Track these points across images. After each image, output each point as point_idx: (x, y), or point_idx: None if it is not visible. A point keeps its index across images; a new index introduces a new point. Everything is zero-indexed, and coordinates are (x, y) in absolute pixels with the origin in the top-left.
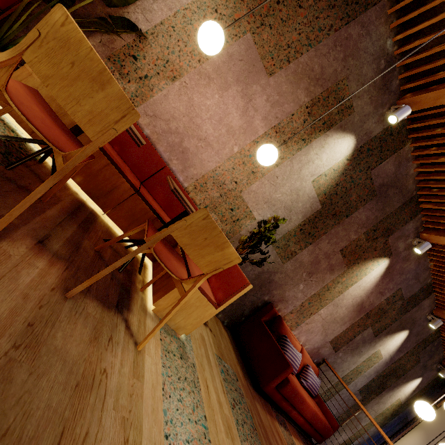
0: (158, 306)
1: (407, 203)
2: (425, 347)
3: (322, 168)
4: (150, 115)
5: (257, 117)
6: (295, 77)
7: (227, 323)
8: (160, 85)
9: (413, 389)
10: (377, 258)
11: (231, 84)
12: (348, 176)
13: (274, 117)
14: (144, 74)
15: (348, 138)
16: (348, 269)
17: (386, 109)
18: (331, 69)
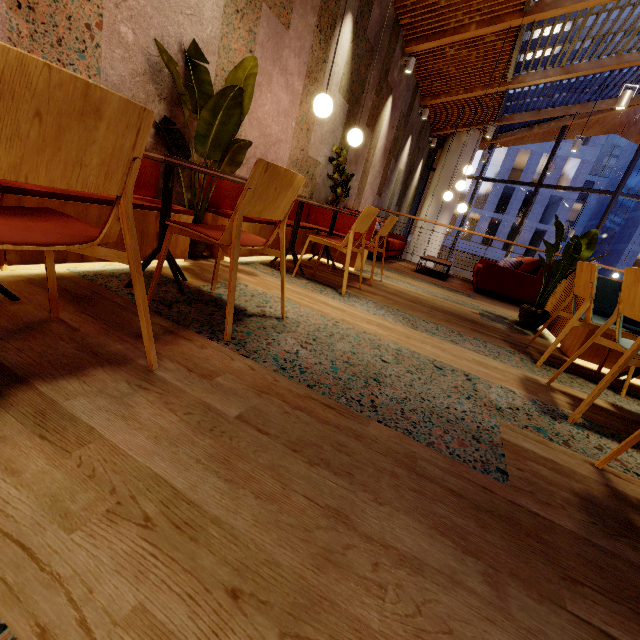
0: (355, 267)
1: (392, 32)
2: (421, 135)
3: (341, 71)
4: (245, 163)
5: (295, 80)
6: (302, 6)
7: None
8: (239, 132)
9: (420, 171)
10: (385, 104)
11: (272, 72)
12: (356, 57)
13: (303, 65)
14: None
15: (347, 20)
16: (373, 133)
17: None
18: None
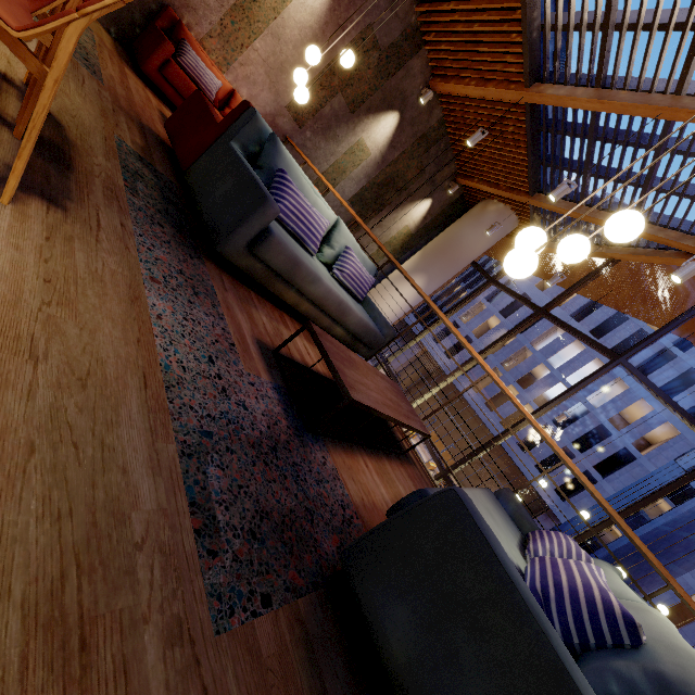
0: None
1: None
2: (429, 149)
3: None
4: None
5: None
6: None
7: (116, 35)
8: None
9: (423, 214)
10: None
11: None
12: None
13: None
14: None
15: None
16: None
17: None
18: None
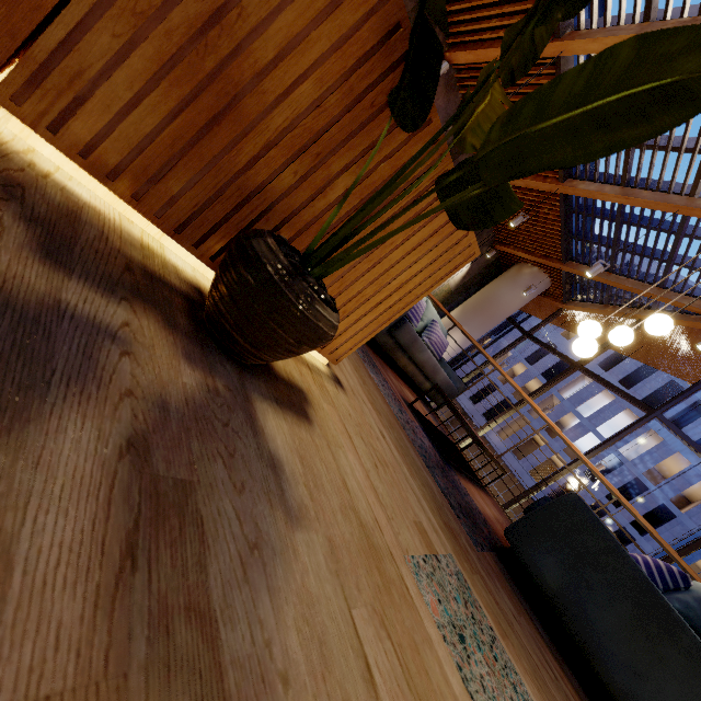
0: None
1: None
2: None
3: None
4: None
5: None
6: None
7: None
8: None
9: (463, 274)
10: None
11: None
12: None
13: None
14: None
15: None
16: None
17: None
18: None
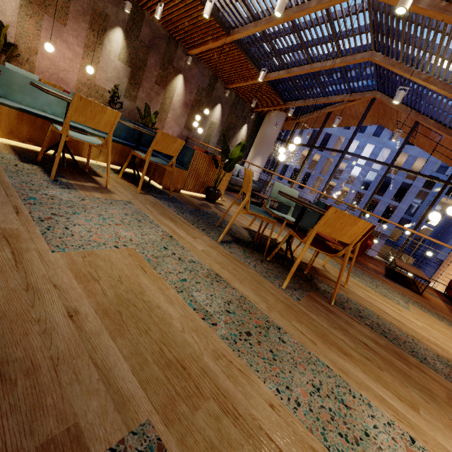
0: None
1: (168, 42)
2: (236, 107)
3: (118, 51)
4: (41, 73)
5: (75, 47)
6: (75, 19)
7: None
8: (34, 59)
9: (246, 131)
10: (175, 77)
11: (56, 40)
12: (131, 47)
13: (81, 42)
14: (27, 59)
15: (117, 30)
16: (166, 90)
17: (123, 4)
18: (86, 4)
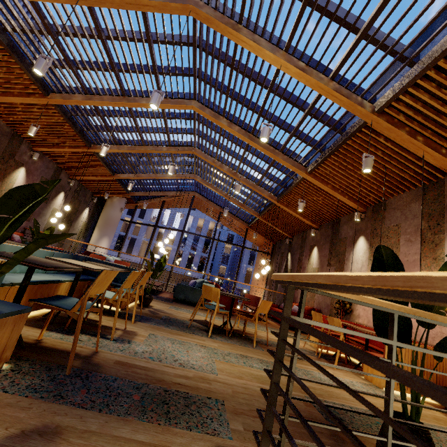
0: None
1: (12, 138)
2: (79, 194)
3: None
4: None
5: None
6: None
7: None
8: None
9: (88, 214)
10: (16, 170)
11: None
12: None
13: None
14: None
15: None
16: (3, 182)
17: None
18: None
